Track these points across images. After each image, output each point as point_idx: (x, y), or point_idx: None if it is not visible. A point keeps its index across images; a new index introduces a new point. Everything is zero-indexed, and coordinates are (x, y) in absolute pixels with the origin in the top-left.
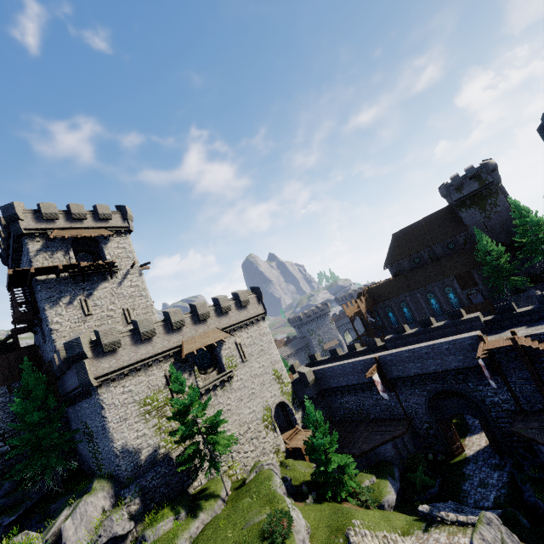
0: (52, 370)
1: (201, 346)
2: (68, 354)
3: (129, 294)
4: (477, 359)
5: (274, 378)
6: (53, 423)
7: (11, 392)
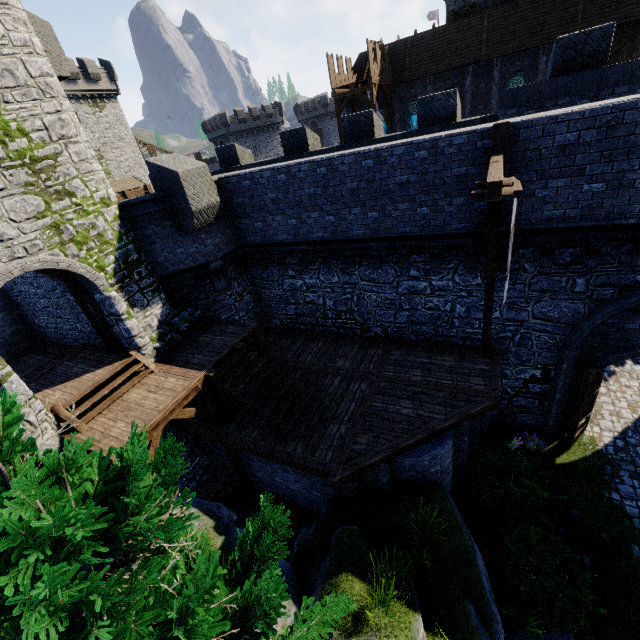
0: None
1: None
2: None
3: None
4: None
5: None
6: None
7: None
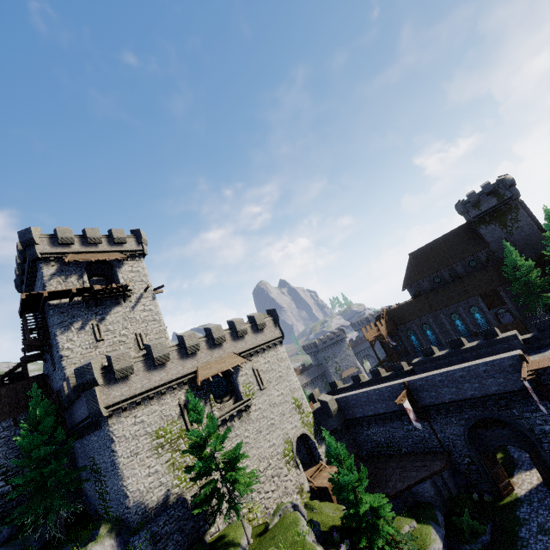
0: (60, 400)
1: (217, 372)
2: (78, 380)
3: (142, 318)
4: (520, 382)
5: (294, 407)
6: (59, 459)
7: (16, 425)
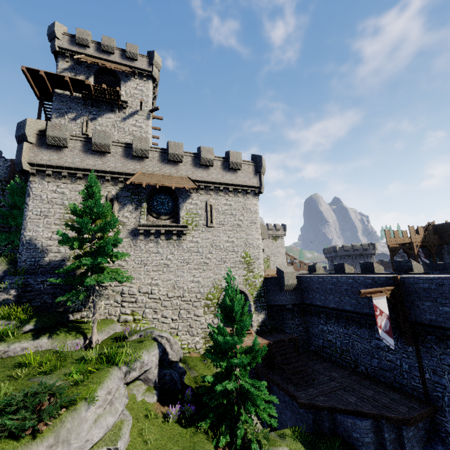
0: None
1: (155, 182)
2: (16, 133)
3: (130, 131)
4: None
5: (241, 261)
6: None
7: None
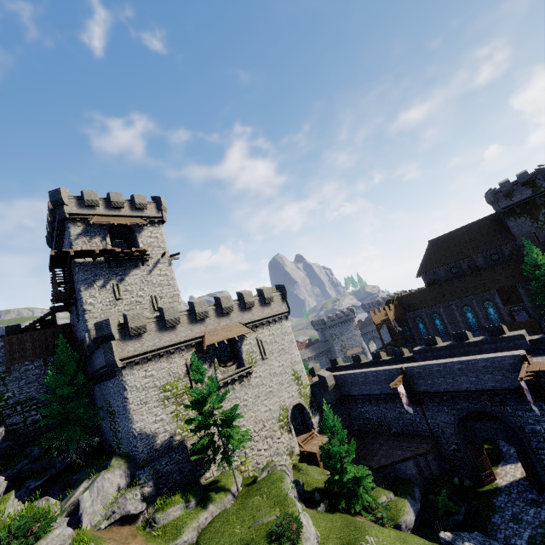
0: (83, 348)
1: (223, 339)
2: (97, 333)
3: (158, 282)
4: (518, 381)
5: (293, 379)
6: (81, 399)
7: (46, 365)
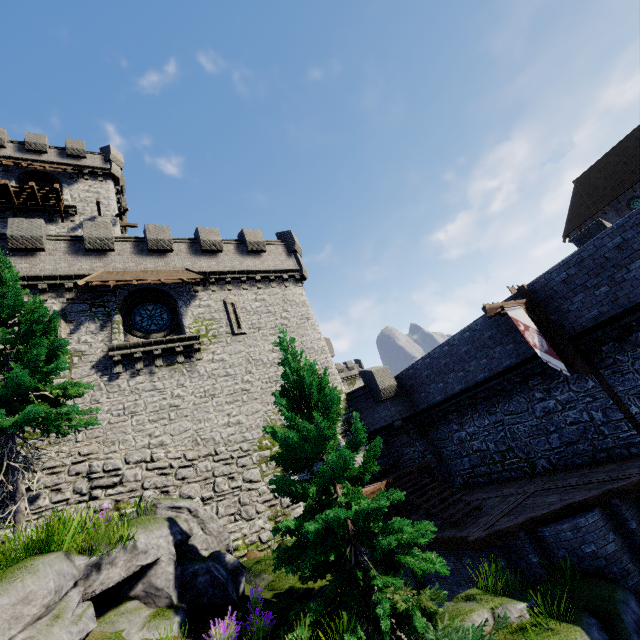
0: None
1: (131, 278)
2: None
3: None
4: None
5: None
6: None
7: None
